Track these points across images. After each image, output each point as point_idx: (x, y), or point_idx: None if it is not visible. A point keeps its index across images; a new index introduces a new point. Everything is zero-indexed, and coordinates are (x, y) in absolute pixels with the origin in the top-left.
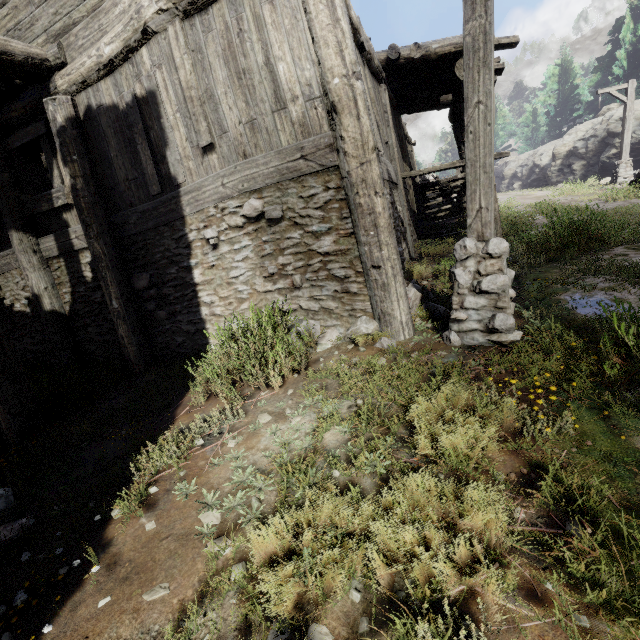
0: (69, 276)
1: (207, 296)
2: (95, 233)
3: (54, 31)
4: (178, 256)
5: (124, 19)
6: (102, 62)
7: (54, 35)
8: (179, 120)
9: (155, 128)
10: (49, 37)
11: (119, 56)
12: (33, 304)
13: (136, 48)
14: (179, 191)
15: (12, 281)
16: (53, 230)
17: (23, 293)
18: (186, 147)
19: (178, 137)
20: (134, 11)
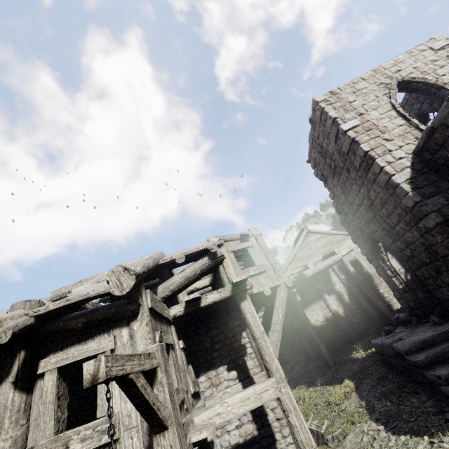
0: (341, 304)
1: (386, 295)
2: (354, 287)
3: (324, 252)
4: (374, 288)
5: (346, 248)
6: (342, 255)
7: (324, 253)
8: (364, 262)
9: (358, 264)
10: (322, 253)
11: (346, 254)
12: (326, 319)
13: (350, 252)
14: (370, 274)
15: (315, 314)
16: (332, 293)
17: (322, 316)
18: (367, 266)
19: (365, 264)
20: (349, 247)
